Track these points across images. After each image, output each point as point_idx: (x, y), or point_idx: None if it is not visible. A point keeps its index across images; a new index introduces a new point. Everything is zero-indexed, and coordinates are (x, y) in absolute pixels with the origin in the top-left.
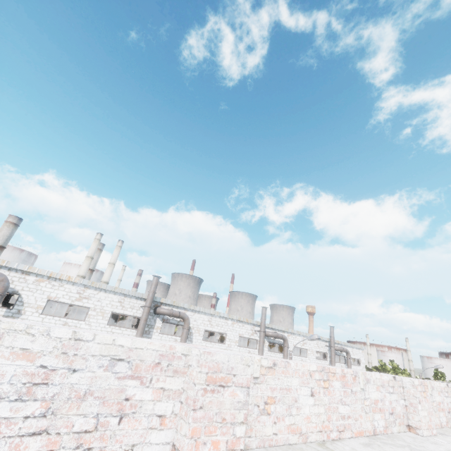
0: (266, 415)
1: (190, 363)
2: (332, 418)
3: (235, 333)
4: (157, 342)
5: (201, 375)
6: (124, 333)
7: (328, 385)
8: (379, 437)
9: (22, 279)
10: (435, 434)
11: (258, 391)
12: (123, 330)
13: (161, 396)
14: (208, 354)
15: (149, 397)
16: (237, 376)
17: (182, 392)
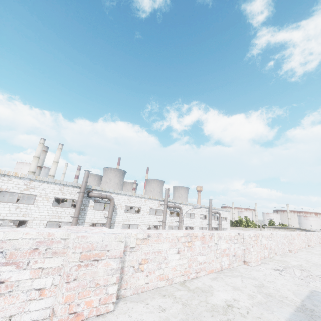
0: (140, 272)
1: (69, 245)
2: (192, 265)
3: (147, 206)
4: (36, 231)
5: (75, 255)
6: (66, 211)
7: (191, 244)
8: (224, 271)
9: None
10: (260, 264)
11: (134, 256)
12: (65, 209)
13: (39, 274)
14: (83, 237)
15: (27, 277)
16: (110, 251)
17: (62, 268)
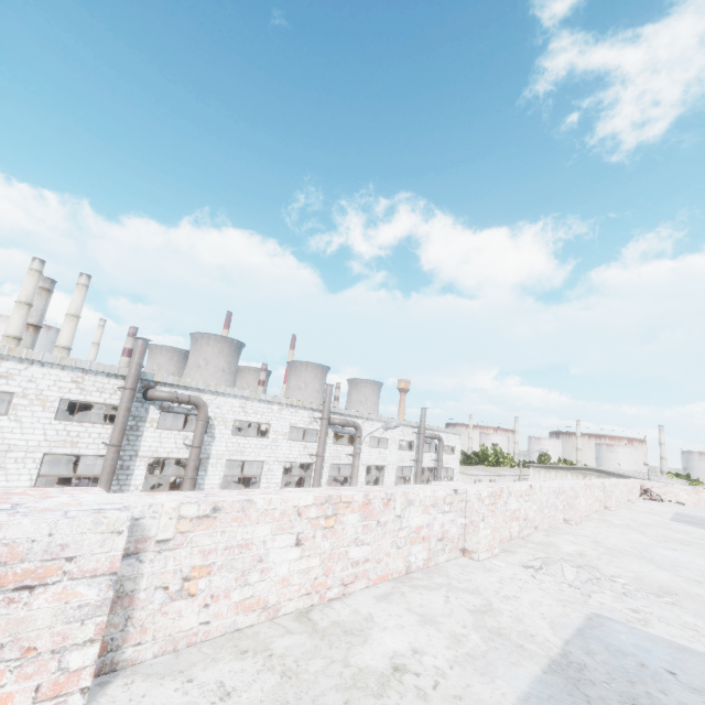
0: (186, 598)
1: None
2: (335, 569)
3: (283, 423)
4: None
5: None
6: (90, 432)
7: (333, 522)
8: (413, 576)
9: None
10: (497, 554)
11: (169, 563)
12: (88, 426)
13: None
14: None
15: None
16: (78, 559)
17: None
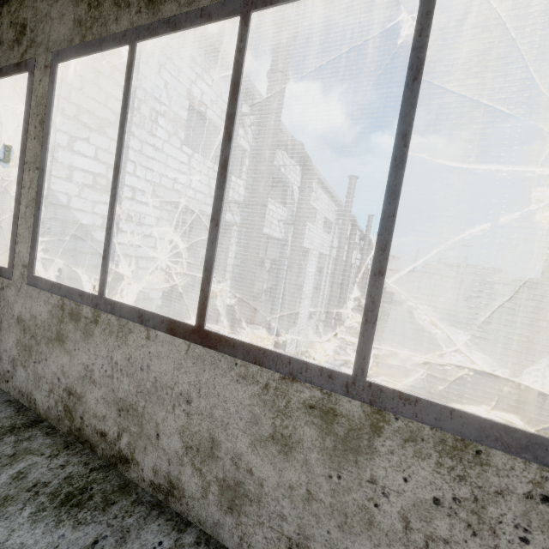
0: None
1: None
2: None
3: None
4: None
5: None
6: (326, 239)
7: None
8: None
9: (294, 167)
10: None
11: None
12: (326, 235)
13: None
14: None
15: None
16: None
17: None
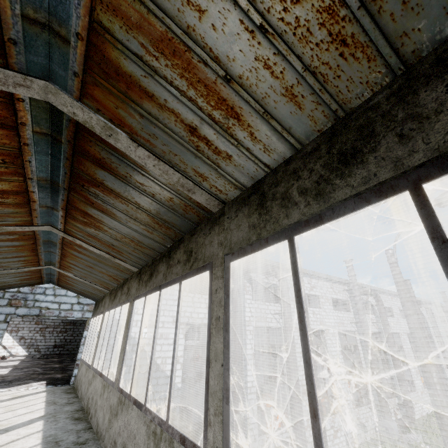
0: None
1: None
2: None
3: (395, 307)
4: None
5: None
6: (344, 316)
7: None
8: None
9: None
10: None
11: None
12: (343, 313)
13: None
14: None
15: None
16: None
17: None
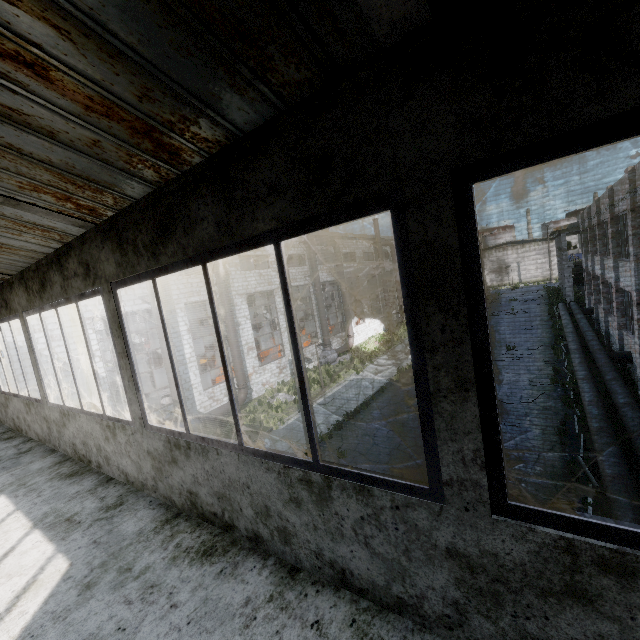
0: None
1: None
2: None
3: (359, 251)
4: None
5: None
6: (298, 272)
7: None
8: None
9: None
10: None
11: None
12: (296, 269)
13: None
14: None
15: None
16: None
17: None
